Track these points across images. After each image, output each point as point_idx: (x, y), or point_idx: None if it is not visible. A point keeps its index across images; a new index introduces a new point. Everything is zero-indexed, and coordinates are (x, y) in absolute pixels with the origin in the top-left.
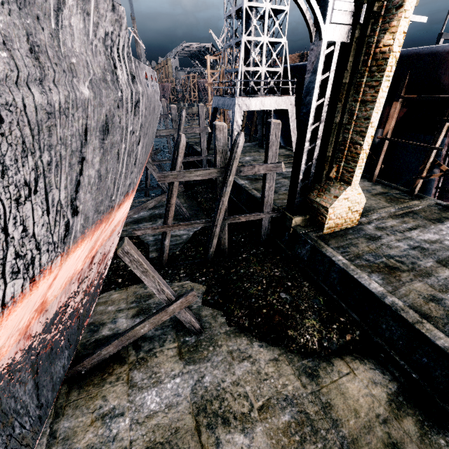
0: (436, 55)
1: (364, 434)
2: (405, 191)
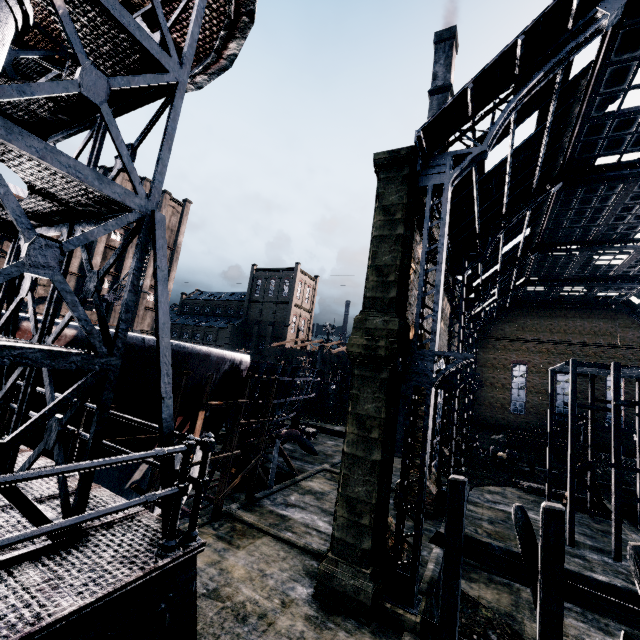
0: (234, 361)
1: (502, 590)
2: (210, 520)
